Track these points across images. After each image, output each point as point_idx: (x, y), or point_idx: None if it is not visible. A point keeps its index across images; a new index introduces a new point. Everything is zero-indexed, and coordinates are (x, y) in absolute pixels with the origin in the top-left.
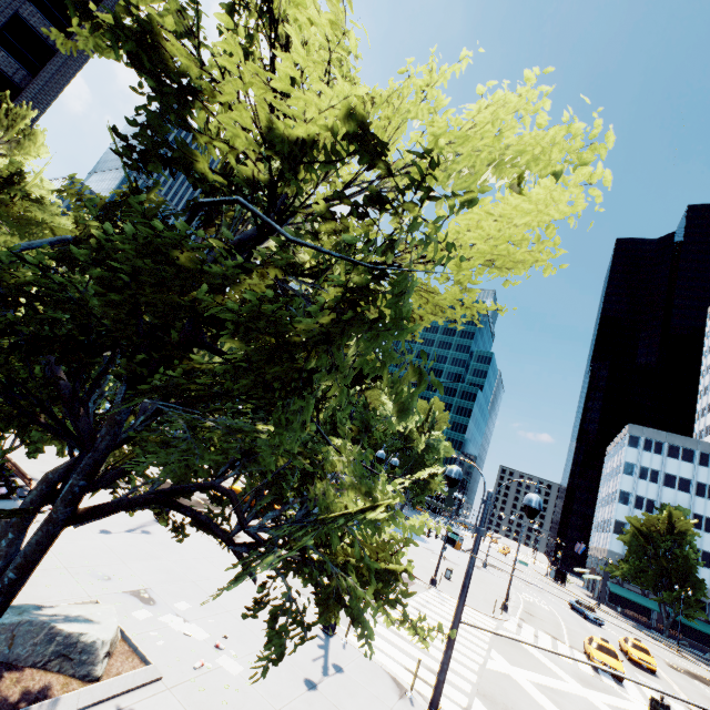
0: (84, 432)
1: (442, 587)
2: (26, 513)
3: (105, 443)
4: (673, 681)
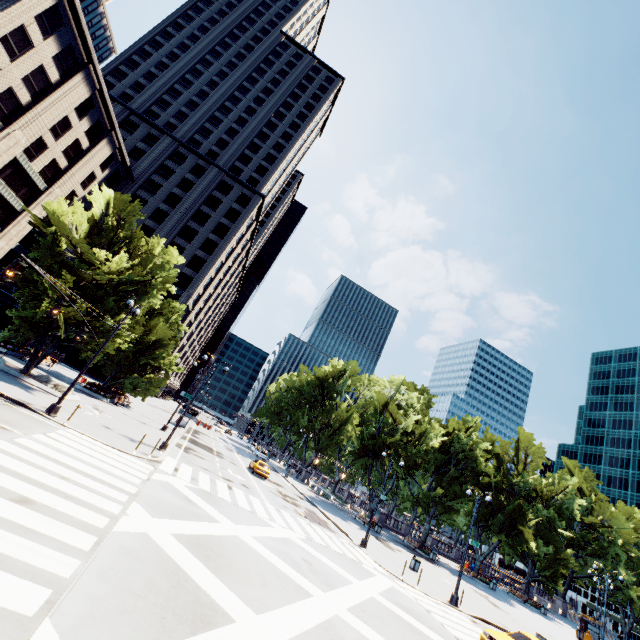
0: None
1: (374, 553)
2: (41, 326)
3: None
4: None
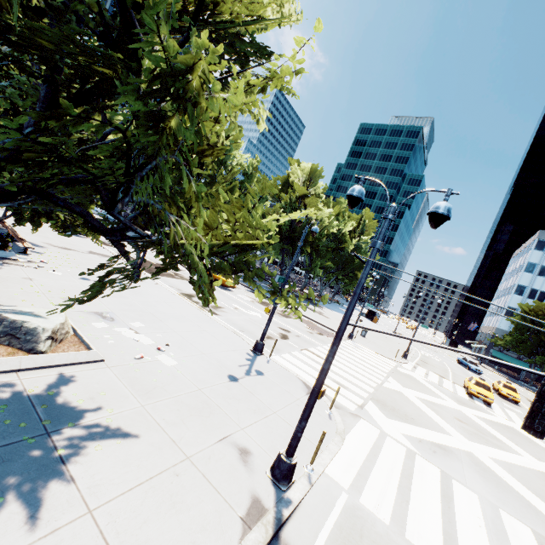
0: None
1: (357, 340)
2: None
3: None
4: None
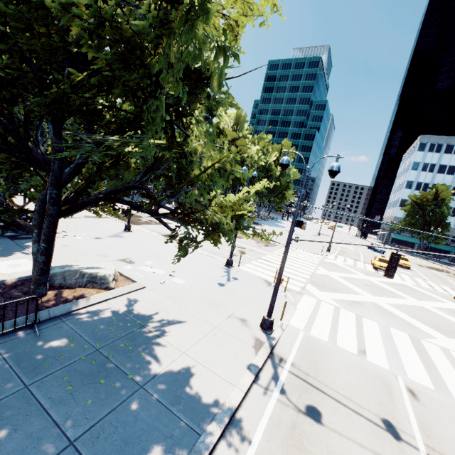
0: (40, 160)
1: (292, 245)
2: (32, 212)
3: (57, 165)
4: (419, 271)
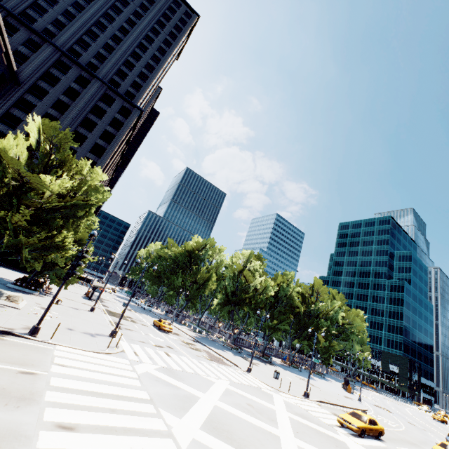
0: None
1: (256, 374)
2: None
3: None
4: None
